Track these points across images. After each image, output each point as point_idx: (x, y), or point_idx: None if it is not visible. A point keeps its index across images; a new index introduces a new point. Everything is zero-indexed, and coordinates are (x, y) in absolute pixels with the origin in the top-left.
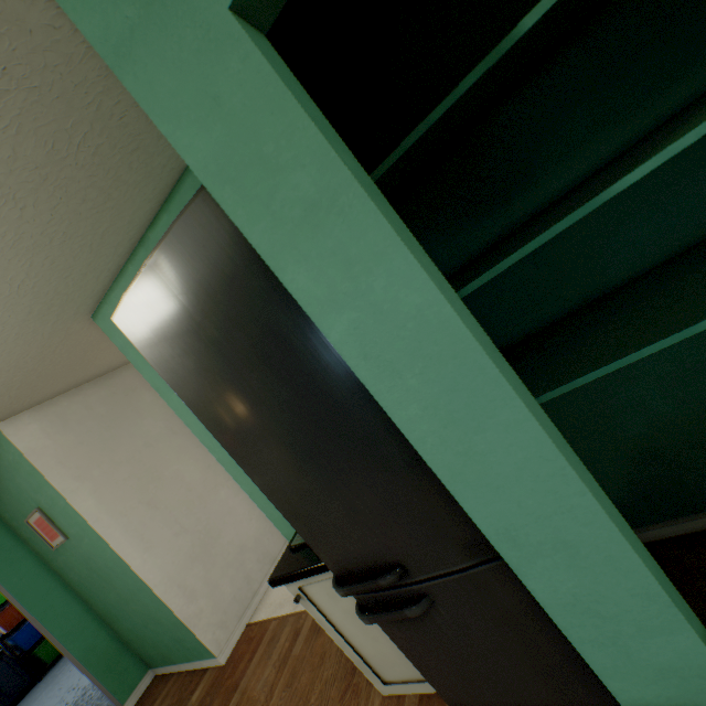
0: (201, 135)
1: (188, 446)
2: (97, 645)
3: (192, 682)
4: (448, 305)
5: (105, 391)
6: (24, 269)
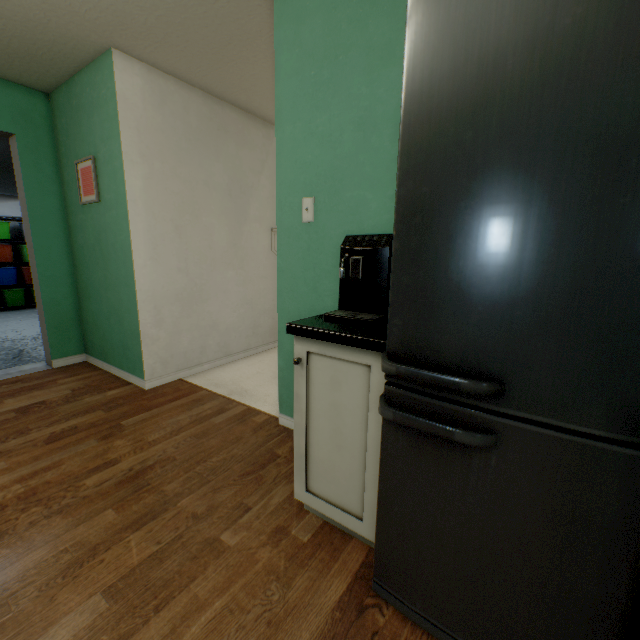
0: None
1: (232, 214)
2: (62, 304)
3: (114, 383)
4: None
5: (206, 109)
6: None
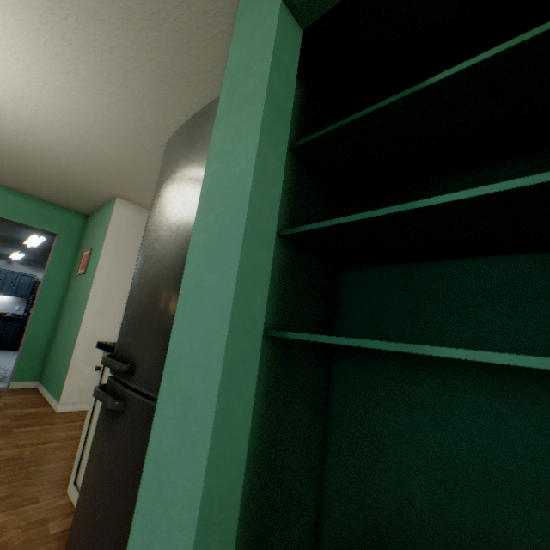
0: (239, 53)
1: None
2: (39, 339)
3: (39, 404)
4: (253, 175)
5: None
6: (174, 119)
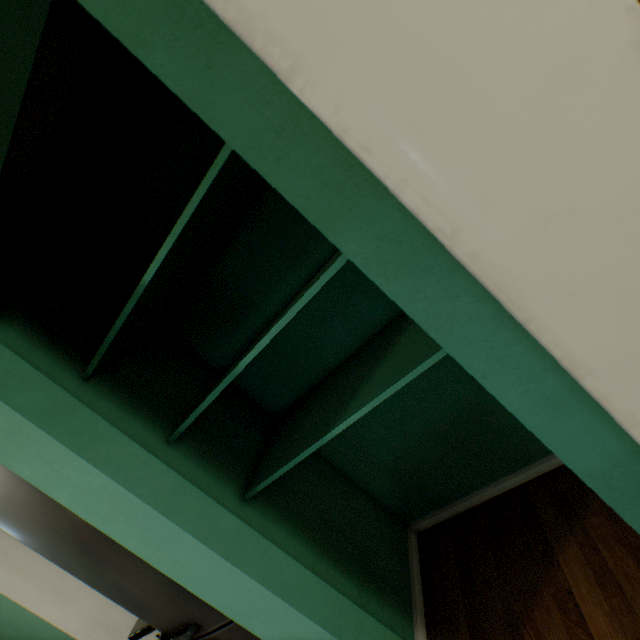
0: None
1: None
2: None
3: None
4: (119, 484)
5: None
6: None
